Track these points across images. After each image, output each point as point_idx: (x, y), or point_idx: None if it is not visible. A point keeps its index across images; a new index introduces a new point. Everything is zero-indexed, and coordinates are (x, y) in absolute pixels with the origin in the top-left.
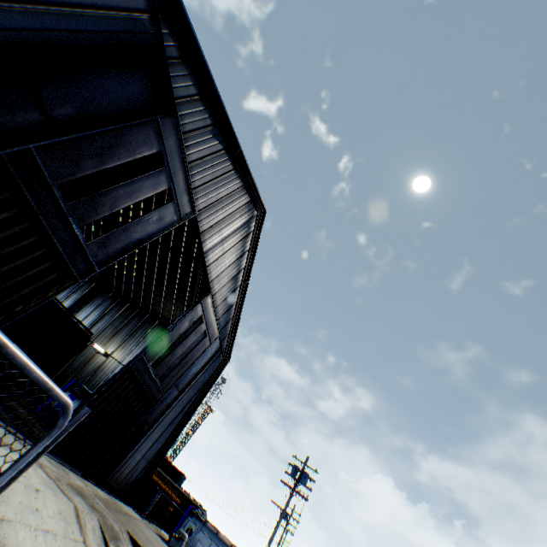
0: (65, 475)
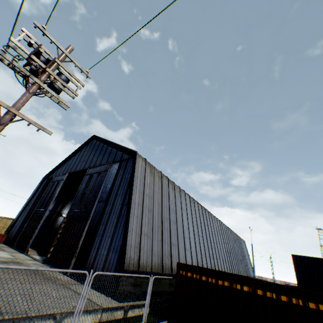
0: (30, 263)
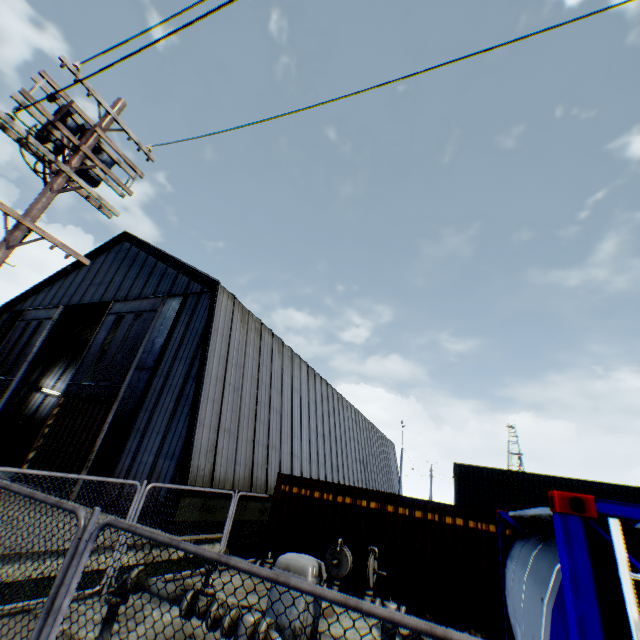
0: None
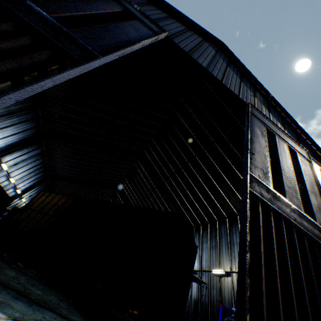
0: None
